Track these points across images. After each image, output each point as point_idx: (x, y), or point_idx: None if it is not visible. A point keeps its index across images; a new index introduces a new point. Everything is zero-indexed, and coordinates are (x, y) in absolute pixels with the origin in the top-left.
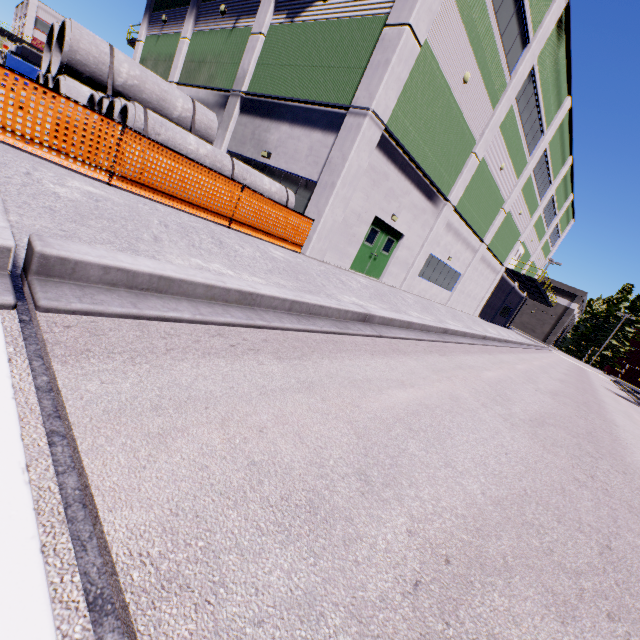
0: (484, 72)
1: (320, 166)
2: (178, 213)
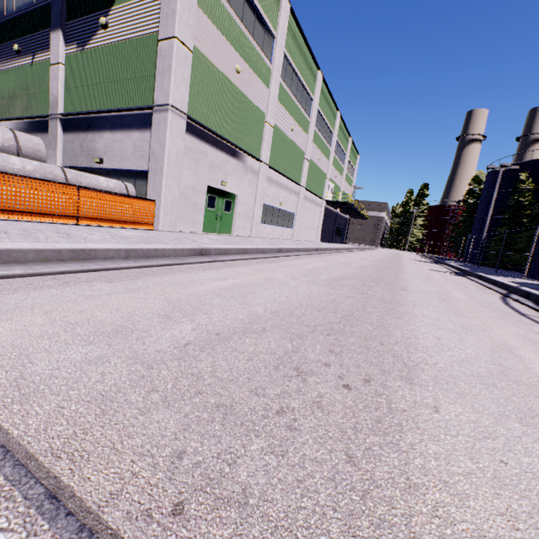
0: (250, 63)
1: (147, 158)
2: (20, 223)
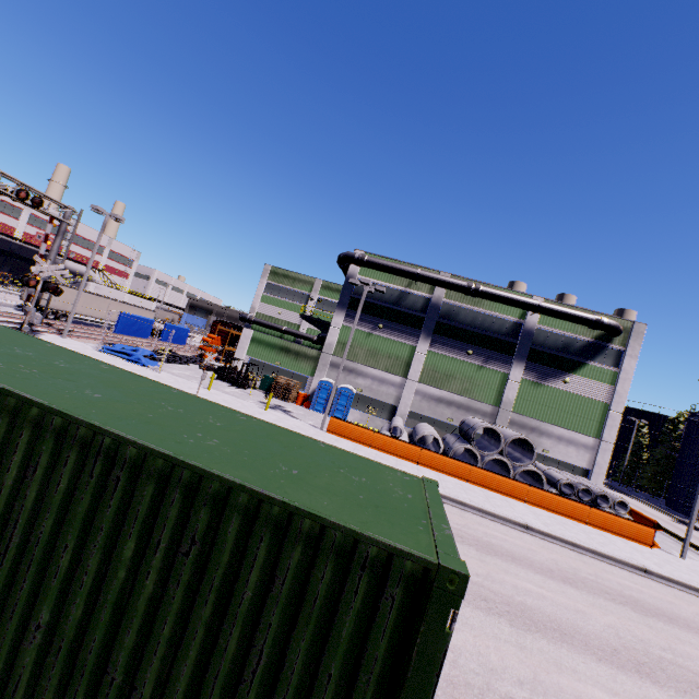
0: None
1: (587, 462)
2: None
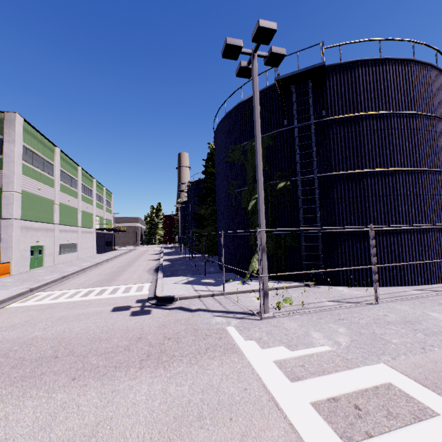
0: (44, 182)
1: None
2: None
